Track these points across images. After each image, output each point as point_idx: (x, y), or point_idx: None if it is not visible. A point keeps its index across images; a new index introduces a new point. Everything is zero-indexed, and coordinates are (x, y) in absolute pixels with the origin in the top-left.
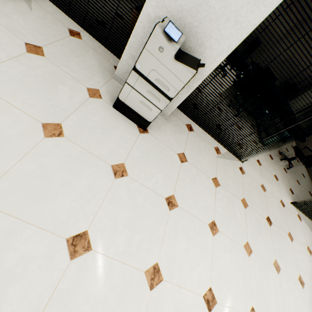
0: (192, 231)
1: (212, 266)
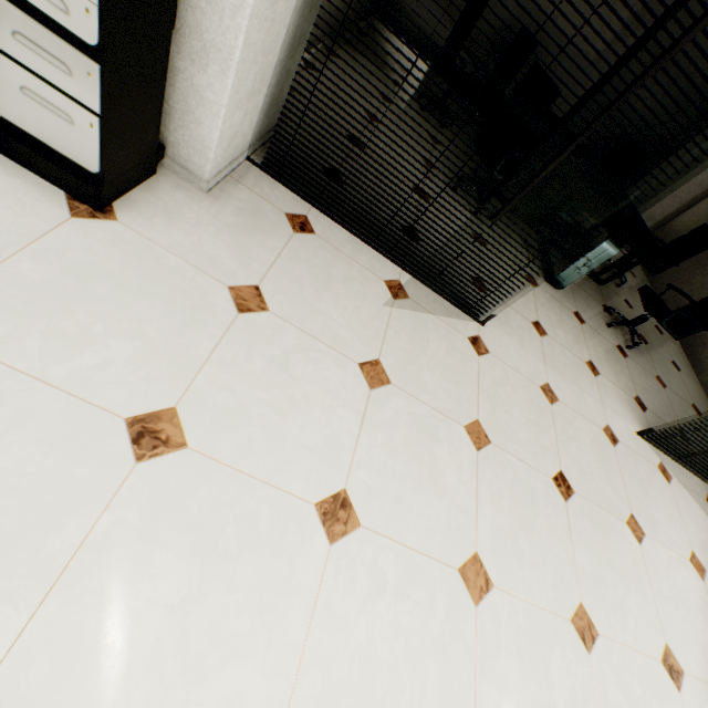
0: (235, 531)
1: (303, 657)
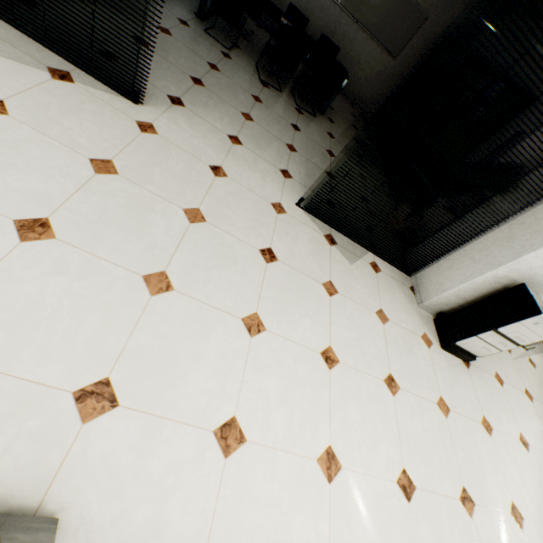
0: None
1: None
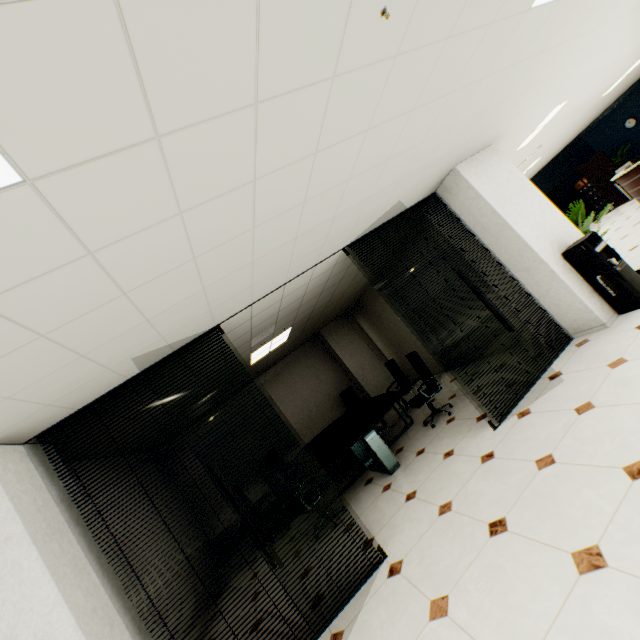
0: None
1: None
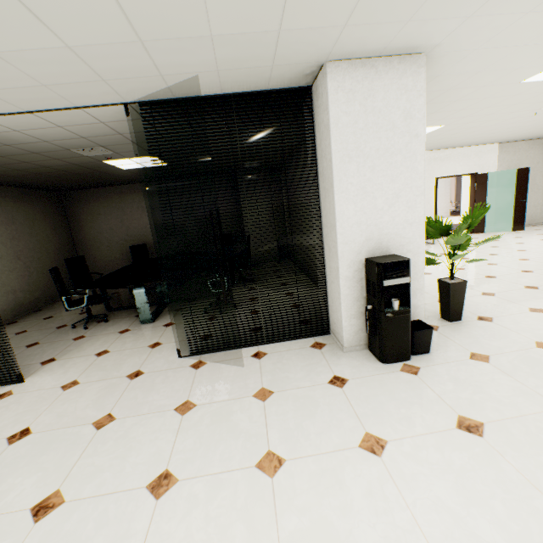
0: None
1: None
